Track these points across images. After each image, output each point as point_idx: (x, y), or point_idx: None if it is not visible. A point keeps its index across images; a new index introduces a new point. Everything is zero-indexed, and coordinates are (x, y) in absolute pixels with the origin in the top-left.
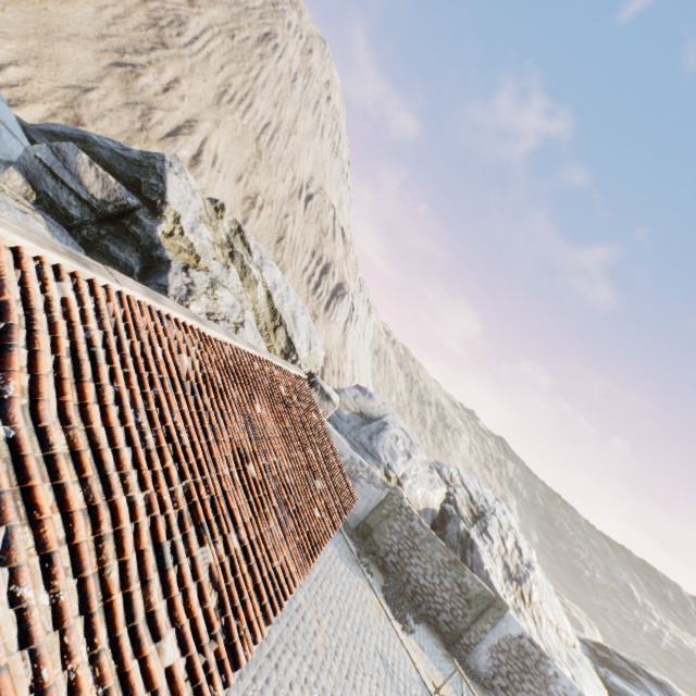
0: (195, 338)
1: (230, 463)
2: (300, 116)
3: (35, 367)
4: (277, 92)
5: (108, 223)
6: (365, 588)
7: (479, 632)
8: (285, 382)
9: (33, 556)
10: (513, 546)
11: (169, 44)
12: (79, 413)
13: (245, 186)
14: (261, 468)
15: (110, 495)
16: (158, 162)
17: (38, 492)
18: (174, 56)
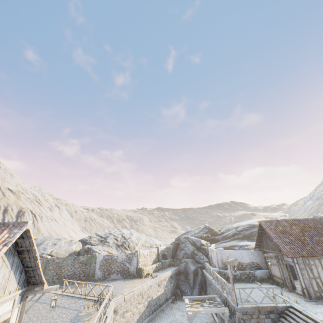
0: None
1: None
2: None
3: None
4: None
5: None
6: None
7: (93, 268)
8: None
9: None
10: (121, 237)
11: None
12: None
13: None
14: None
15: None
16: None
17: None
18: None
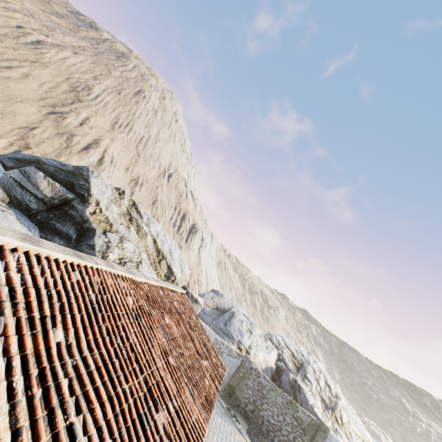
0: (131, 284)
1: (160, 359)
2: (161, 131)
3: (75, 323)
4: (147, 120)
5: (54, 210)
6: (236, 433)
7: None
8: (176, 298)
9: (93, 428)
10: (325, 384)
11: (82, 99)
12: (95, 344)
13: (131, 173)
14: (175, 358)
15: (115, 389)
16: (84, 171)
17: (90, 392)
18: (86, 105)
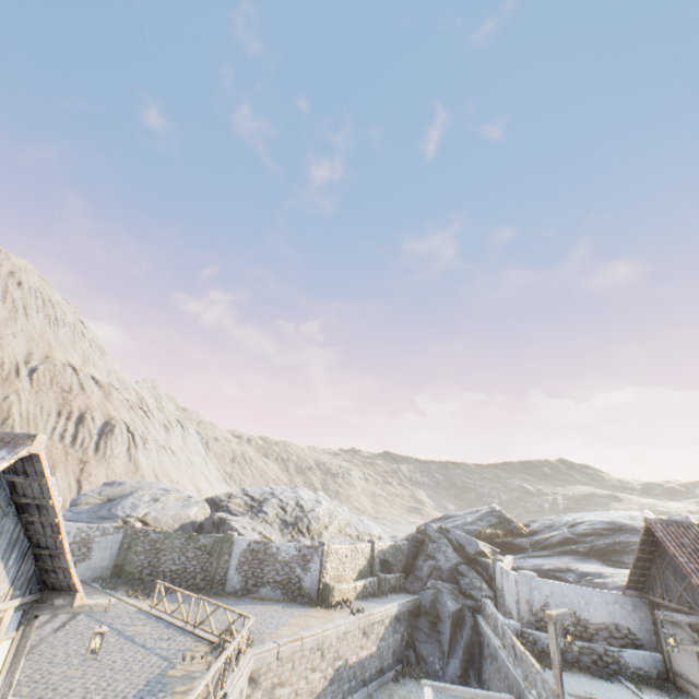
0: None
1: None
2: None
3: None
4: None
5: None
6: (100, 597)
7: (223, 565)
8: None
9: None
10: (295, 507)
11: None
12: None
13: None
14: None
15: None
16: None
17: None
18: None
